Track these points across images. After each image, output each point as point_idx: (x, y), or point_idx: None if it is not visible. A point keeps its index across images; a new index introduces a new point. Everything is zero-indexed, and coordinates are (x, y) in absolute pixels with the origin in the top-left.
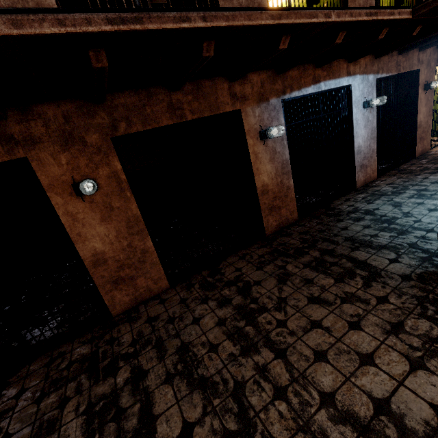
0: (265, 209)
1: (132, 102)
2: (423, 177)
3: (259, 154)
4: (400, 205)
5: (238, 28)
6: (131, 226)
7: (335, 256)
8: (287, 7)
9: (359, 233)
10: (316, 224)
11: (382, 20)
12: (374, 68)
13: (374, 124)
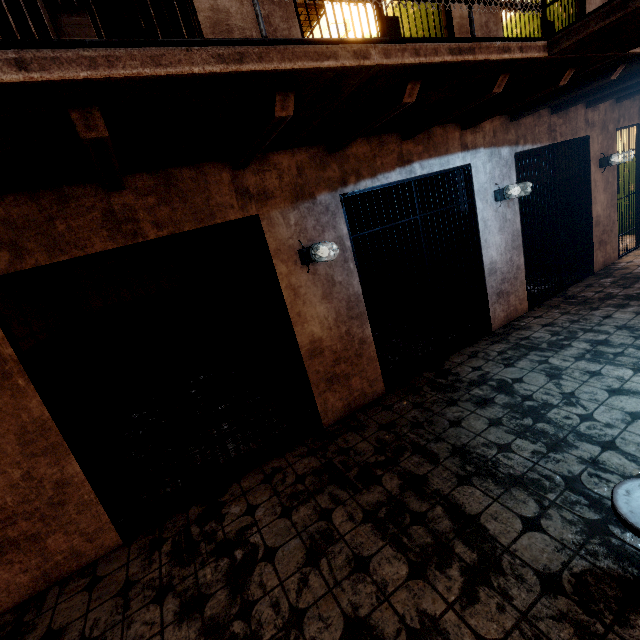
0: (320, 382)
1: (23, 214)
2: (603, 314)
3: (300, 288)
4: (560, 375)
5: (136, 82)
6: (29, 441)
7: (426, 495)
8: (254, 39)
9: (479, 436)
10: (411, 408)
11: (488, 62)
12: (509, 137)
13: (517, 226)
